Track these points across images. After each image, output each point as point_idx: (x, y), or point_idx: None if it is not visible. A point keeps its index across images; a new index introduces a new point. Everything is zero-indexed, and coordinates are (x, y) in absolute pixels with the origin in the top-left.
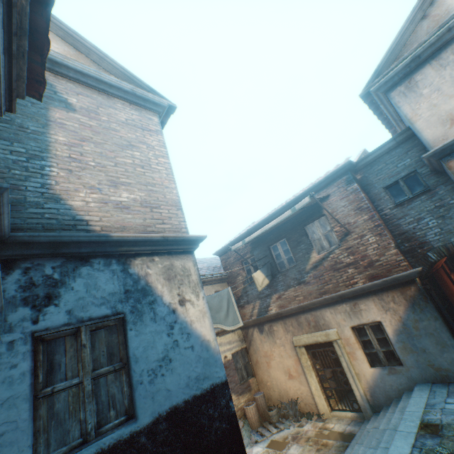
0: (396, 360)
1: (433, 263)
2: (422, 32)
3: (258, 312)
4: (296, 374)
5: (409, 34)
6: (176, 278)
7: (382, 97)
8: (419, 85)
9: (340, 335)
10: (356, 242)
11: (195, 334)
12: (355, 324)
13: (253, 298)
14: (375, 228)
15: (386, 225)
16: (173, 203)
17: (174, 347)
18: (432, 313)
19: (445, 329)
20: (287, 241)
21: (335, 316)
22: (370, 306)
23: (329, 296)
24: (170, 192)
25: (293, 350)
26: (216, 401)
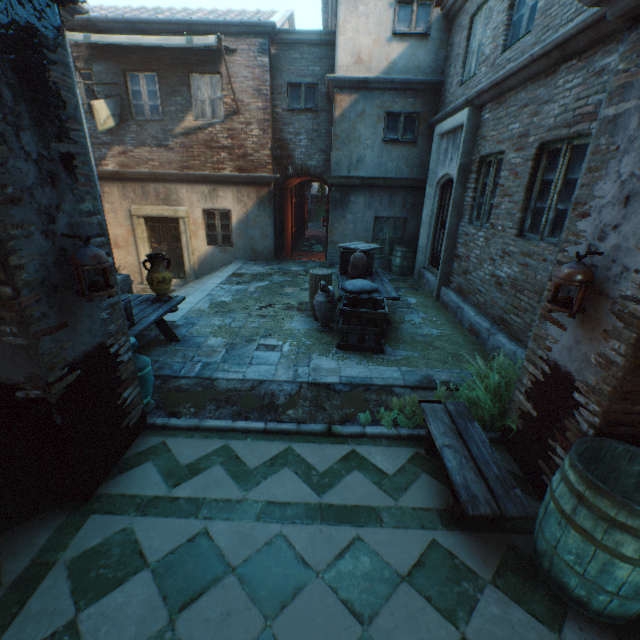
0: (230, 243)
1: (288, 177)
2: None
3: None
4: (125, 245)
5: None
6: None
7: None
8: None
9: (190, 215)
10: (241, 128)
11: None
12: (208, 208)
13: None
14: (264, 122)
15: (273, 125)
16: None
17: None
18: (270, 213)
19: (272, 226)
20: (160, 81)
21: (192, 195)
22: (228, 196)
23: (193, 174)
24: None
25: (128, 220)
26: None
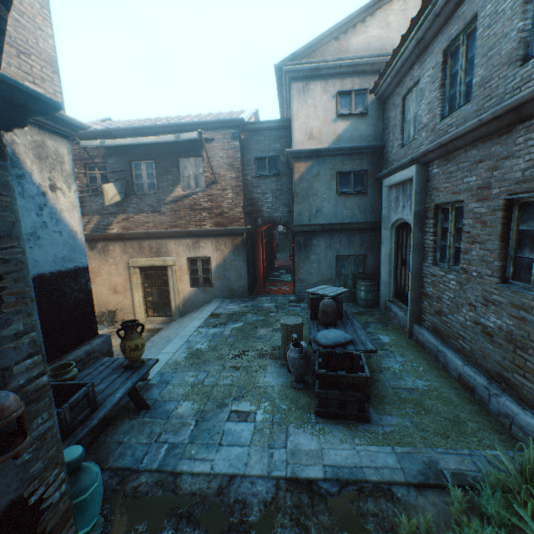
0: (210, 284)
1: (258, 226)
2: (331, 51)
3: (94, 228)
4: (122, 290)
5: (325, 44)
6: (49, 161)
7: (288, 81)
8: (310, 93)
9: (177, 263)
10: (218, 193)
11: (64, 223)
12: (191, 256)
13: (92, 212)
14: (237, 187)
15: (244, 189)
16: (48, 60)
17: (44, 228)
18: (243, 257)
19: (246, 268)
20: (156, 165)
21: (179, 247)
22: (208, 245)
23: (179, 230)
24: (45, 40)
25: (126, 270)
26: (78, 279)
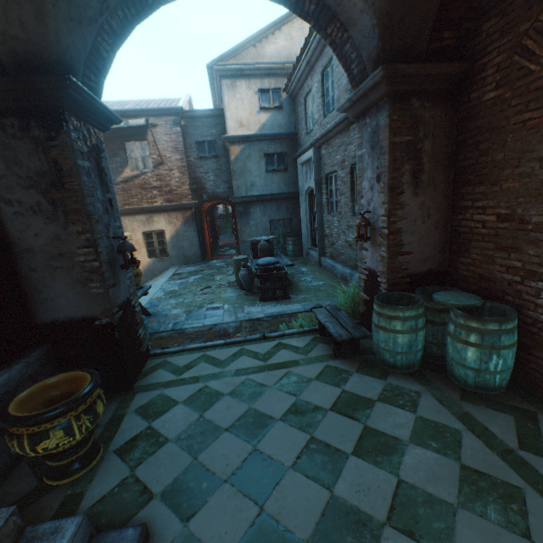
0: (166, 254)
1: (204, 201)
2: (251, 55)
3: None
4: None
5: (246, 49)
6: None
7: (218, 78)
8: (237, 90)
9: (133, 238)
10: (166, 173)
11: None
12: (147, 231)
13: None
14: (182, 168)
15: (188, 169)
16: None
17: None
18: (194, 228)
19: (197, 237)
20: None
21: (134, 223)
22: (162, 220)
23: (133, 208)
24: None
25: None
26: None
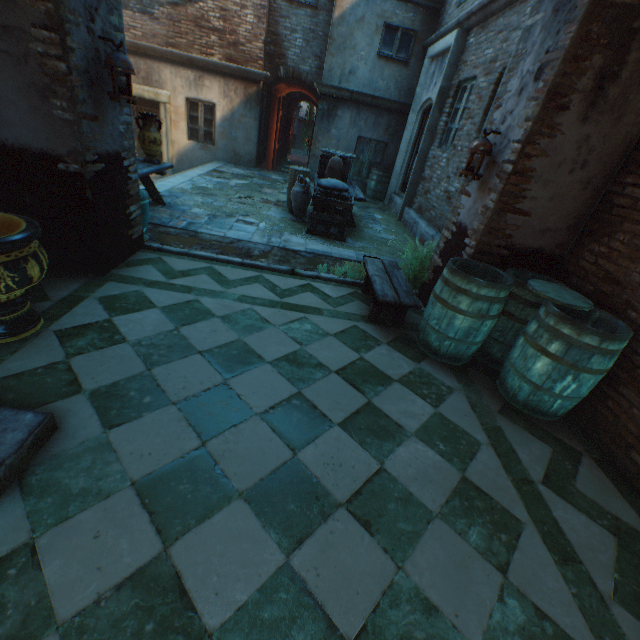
0: (212, 141)
1: (279, 79)
2: None
3: None
4: None
5: None
6: None
7: None
8: None
9: (172, 102)
10: (235, 11)
11: None
12: (192, 97)
13: None
14: (260, 9)
15: (269, 15)
16: None
17: None
18: (256, 116)
19: (257, 130)
20: None
21: (176, 79)
22: (215, 87)
23: (179, 54)
24: None
25: None
26: None
